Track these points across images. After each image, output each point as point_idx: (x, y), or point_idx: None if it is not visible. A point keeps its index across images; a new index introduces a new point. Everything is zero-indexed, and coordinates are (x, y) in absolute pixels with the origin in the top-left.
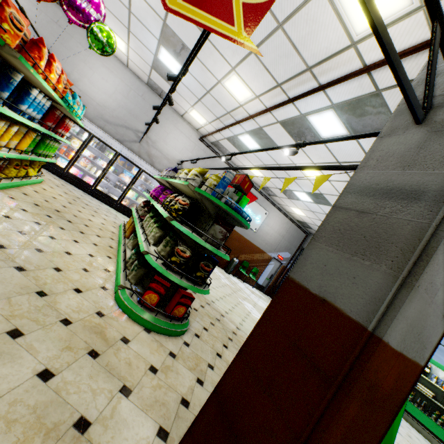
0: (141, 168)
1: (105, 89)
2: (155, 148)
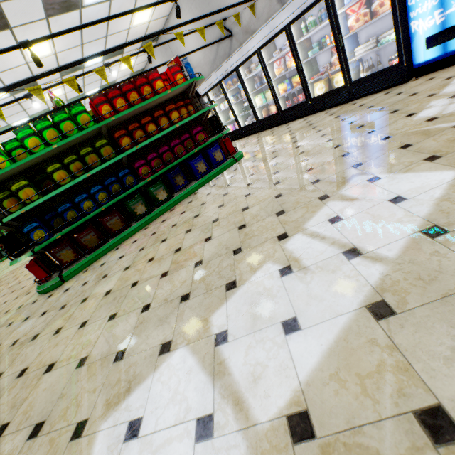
0: (234, 69)
1: (193, 42)
2: (241, 15)
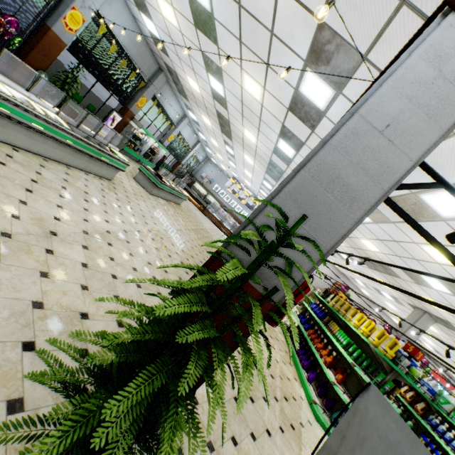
0: None
1: None
2: None
